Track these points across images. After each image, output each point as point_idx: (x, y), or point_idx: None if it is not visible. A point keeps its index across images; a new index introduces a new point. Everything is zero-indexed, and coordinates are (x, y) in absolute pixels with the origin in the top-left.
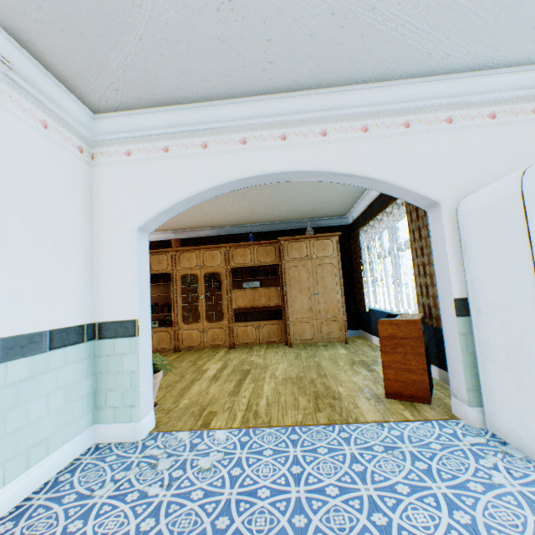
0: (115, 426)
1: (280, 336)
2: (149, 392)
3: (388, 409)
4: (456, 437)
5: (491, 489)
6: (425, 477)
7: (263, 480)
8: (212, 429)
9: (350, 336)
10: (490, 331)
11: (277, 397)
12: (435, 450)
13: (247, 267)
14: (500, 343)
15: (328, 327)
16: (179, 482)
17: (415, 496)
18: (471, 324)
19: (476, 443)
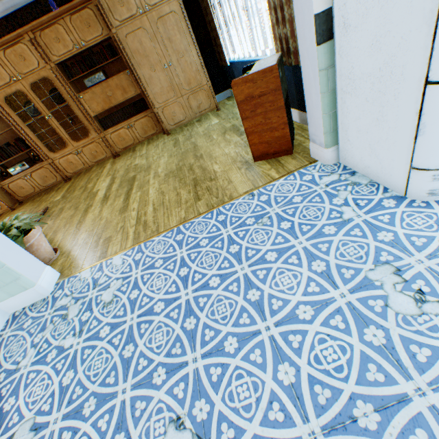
0: (17, 298)
1: (155, 128)
2: (26, 259)
3: (257, 174)
4: (314, 183)
5: (342, 228)
6: (289, 237)
7: (158, 294)
8: (110, 258)
9: (221, 100)
10: (356, 55)
11: (162, 199)
12: (297, 204)
13: (76, 56)
14: (367, 69)
15: (197, 100)
16: (88, 326)
17: (281, 261)
18: (335, 52)
19: (330, 183)
